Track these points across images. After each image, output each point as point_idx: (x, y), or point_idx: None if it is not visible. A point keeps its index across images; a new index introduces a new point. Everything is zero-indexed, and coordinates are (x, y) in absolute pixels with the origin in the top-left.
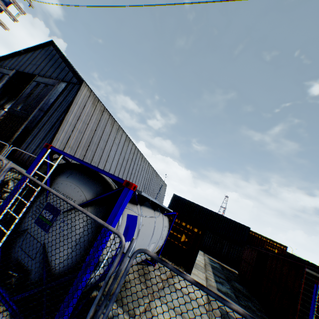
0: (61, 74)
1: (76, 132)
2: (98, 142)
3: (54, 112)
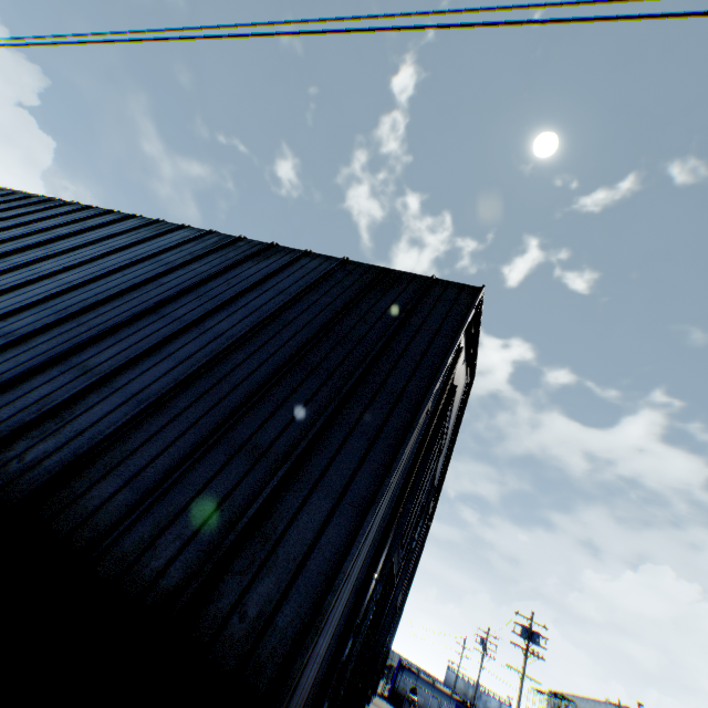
0: None
1: None
2: None
3: None
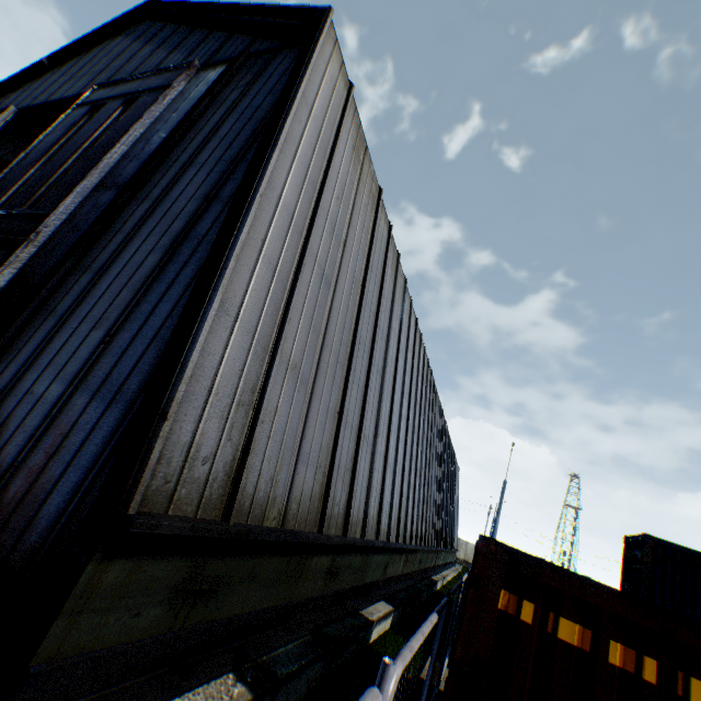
0: (194, 54)
1: (308, 275)
2: (369, 341)
3: (180, 175)
